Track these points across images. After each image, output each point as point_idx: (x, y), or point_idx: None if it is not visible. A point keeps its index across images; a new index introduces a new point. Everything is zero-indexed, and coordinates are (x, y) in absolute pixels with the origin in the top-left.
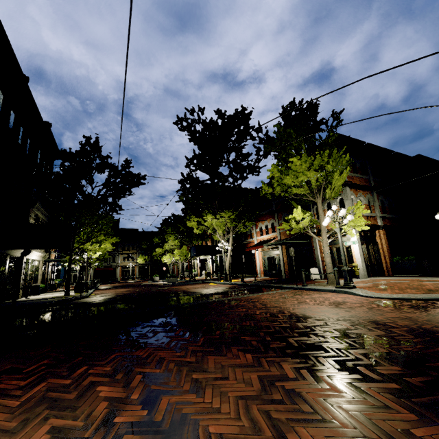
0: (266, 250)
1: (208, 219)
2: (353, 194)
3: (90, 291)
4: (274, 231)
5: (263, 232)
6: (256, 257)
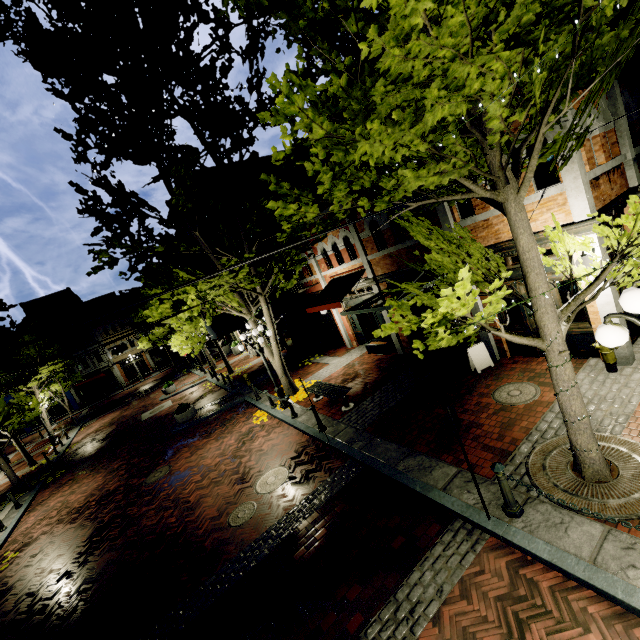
0: (348, 295)
1: (187, 299)
2: (573, 112)
3: (3, 534)
4: (355, 255)
5: (332, 260)
6: (333, 312)
